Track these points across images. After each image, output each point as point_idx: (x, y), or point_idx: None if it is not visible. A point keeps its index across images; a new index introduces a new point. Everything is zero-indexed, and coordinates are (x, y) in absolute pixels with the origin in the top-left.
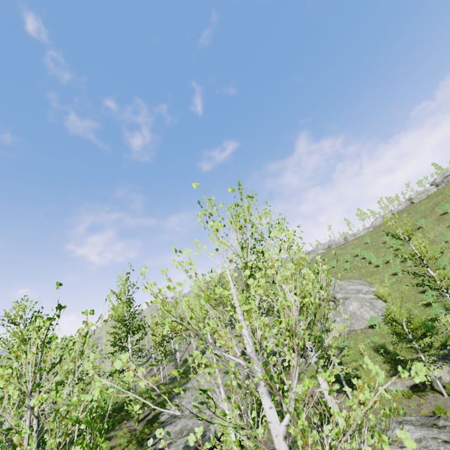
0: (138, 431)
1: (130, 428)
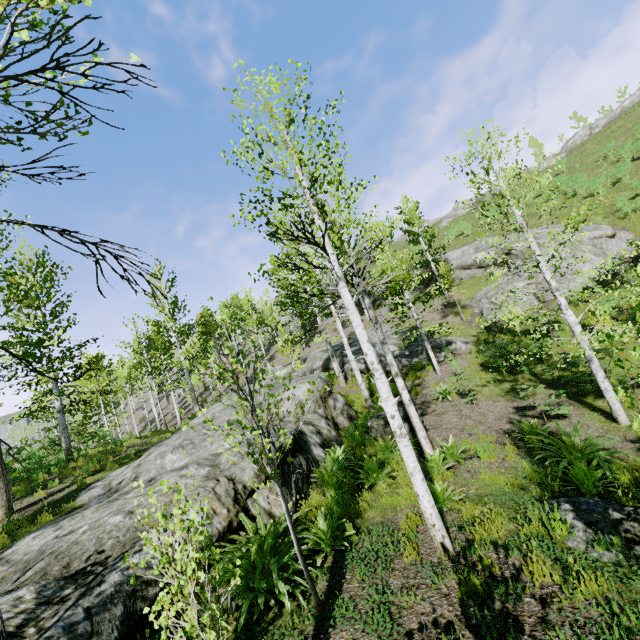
0: None
1: None
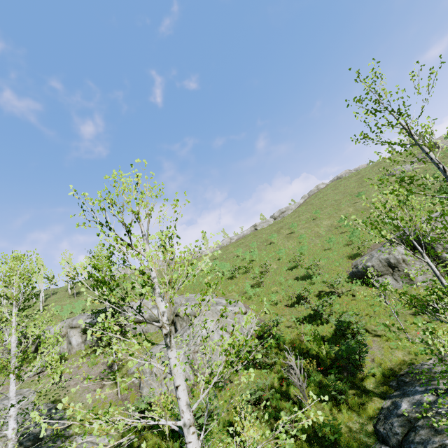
0: None
1: None
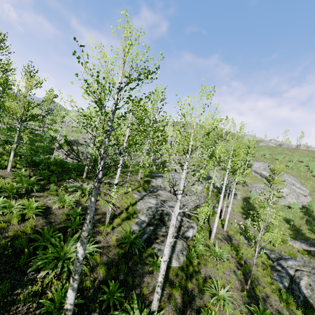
0: (142, 183)
1: (136, 179)
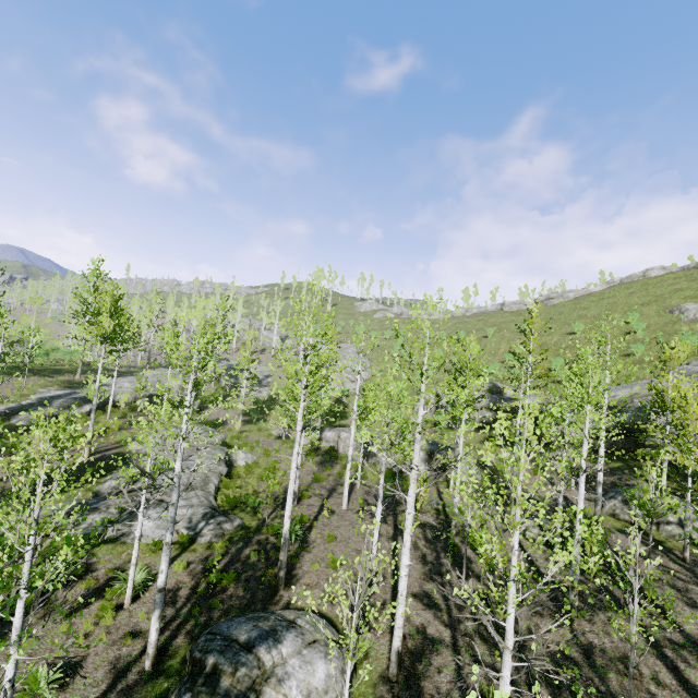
0: (75, 381)
1: (71, 378)
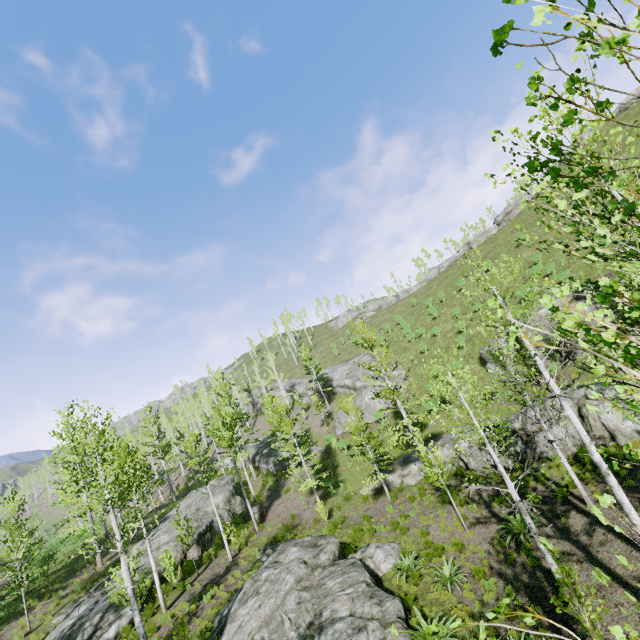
0: (97, 574)
1: (91, 572)
